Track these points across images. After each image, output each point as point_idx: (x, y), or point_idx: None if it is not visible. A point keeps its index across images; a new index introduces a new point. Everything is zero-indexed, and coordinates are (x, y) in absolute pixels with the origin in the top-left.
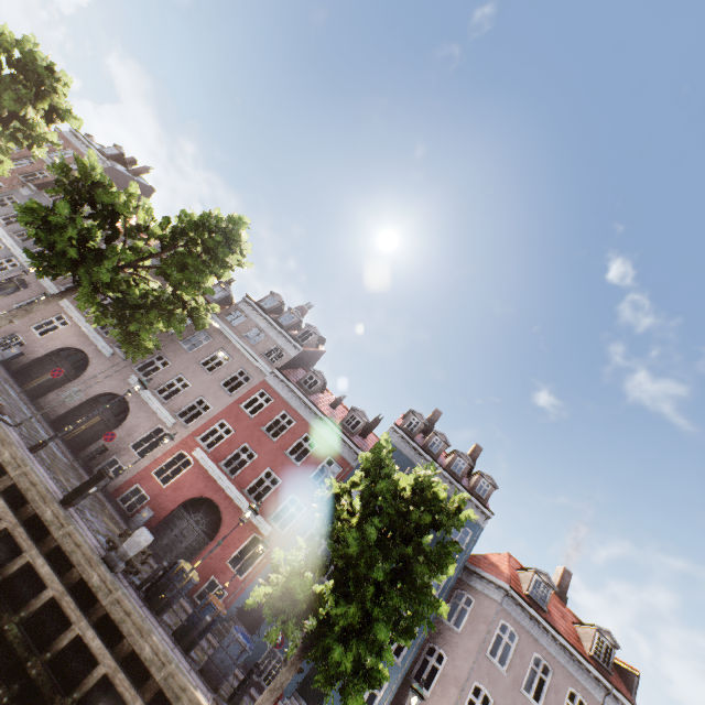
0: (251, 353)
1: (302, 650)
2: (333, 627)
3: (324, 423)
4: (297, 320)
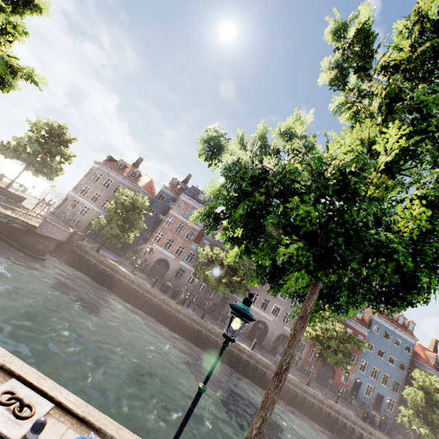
0: None
1: (420, 434)
2: (436, 437)
3: (352, 321)
4: None
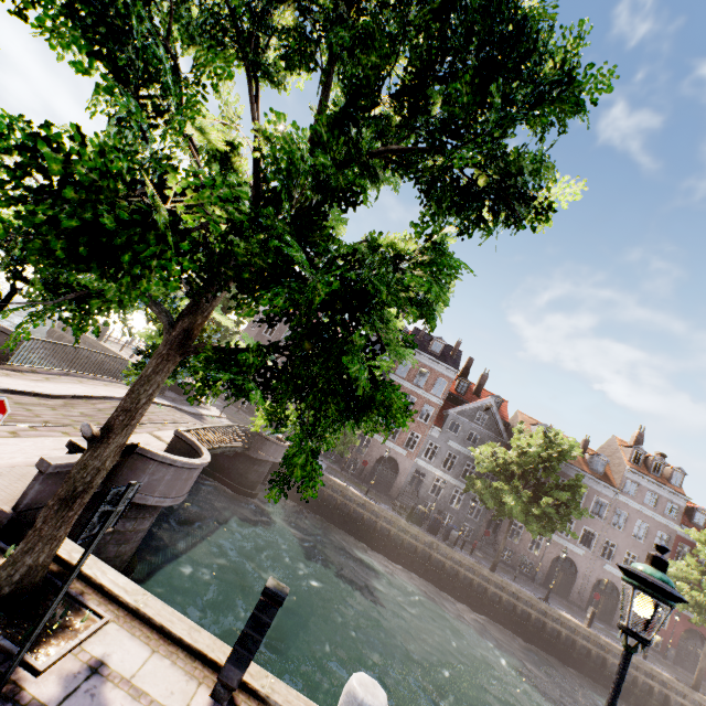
0: (660, 517)
1: None
2: None
3: None
4: (663, 465)
